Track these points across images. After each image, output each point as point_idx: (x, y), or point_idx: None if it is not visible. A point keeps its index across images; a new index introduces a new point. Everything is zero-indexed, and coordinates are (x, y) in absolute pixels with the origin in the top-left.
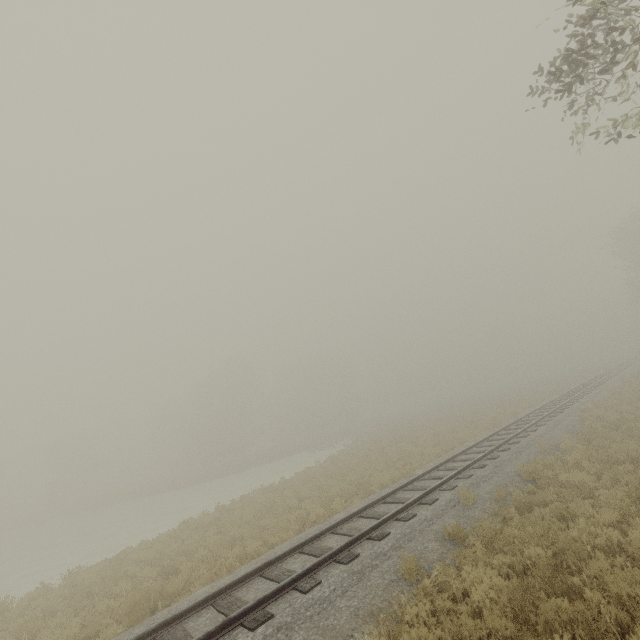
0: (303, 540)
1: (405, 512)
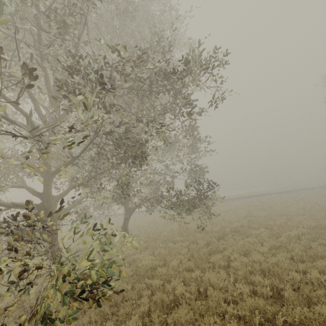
0: (284, 191)
1: (304, 190)
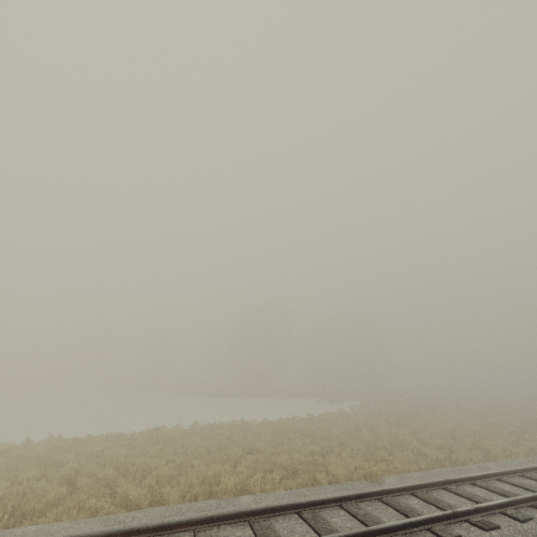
0: (144, 525)
1: None
